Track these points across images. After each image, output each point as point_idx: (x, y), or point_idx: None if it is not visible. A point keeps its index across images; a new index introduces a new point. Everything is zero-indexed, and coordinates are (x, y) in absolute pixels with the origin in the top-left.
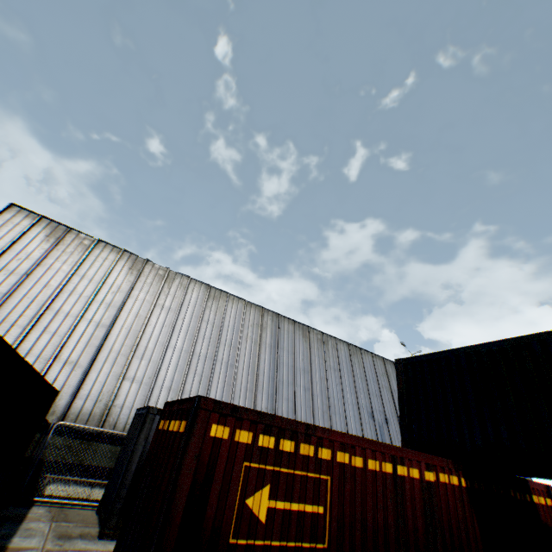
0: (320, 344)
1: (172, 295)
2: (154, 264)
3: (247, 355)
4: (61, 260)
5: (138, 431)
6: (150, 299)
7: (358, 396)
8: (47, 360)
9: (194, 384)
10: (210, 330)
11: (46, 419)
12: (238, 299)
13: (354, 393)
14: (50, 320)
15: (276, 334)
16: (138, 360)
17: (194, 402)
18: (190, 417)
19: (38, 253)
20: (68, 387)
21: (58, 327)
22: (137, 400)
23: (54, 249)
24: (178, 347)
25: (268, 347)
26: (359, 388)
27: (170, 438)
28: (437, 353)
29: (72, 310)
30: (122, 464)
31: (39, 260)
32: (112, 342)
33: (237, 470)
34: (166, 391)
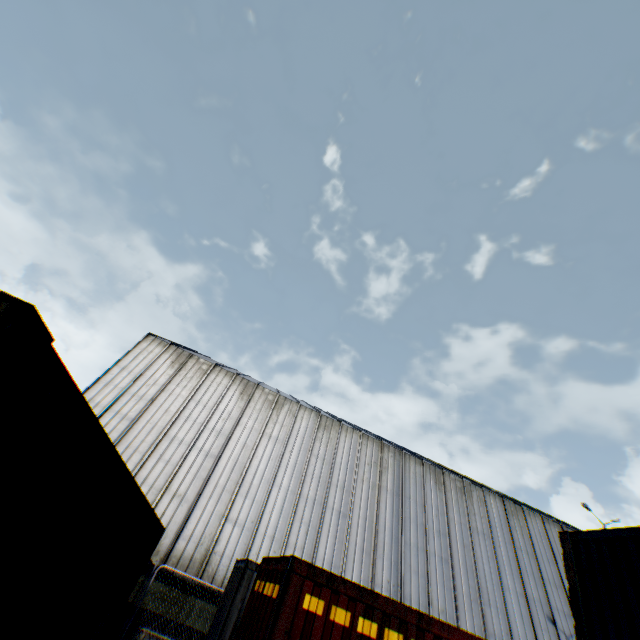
0: (460, 495)
1: (280, 423)
2: (264, 388)
3: (364, 503)
4: (181, 385)
5: (235, 589)
6: (258, 427)
7: (524, 581)
8: (158, 490)
9: (300, 535)
10: (319, 467)
11: (150, 559)
12: (352, 430)
13: (518, 576)
14: (165, 447)
15: (399, 476)
16: (242, 499)
17: (288, 562)
18: (282, 580)
19: (163, 378)
20: (173, 523)
21: (171, 455)
22: (238, 548)
23: (177, 375)
24: (284, 485)
25: (390, 493)
26: (524, 568)
27: (263, 603)
28: (620, 529)
29: (185, 437)
30: (216, 628)
31: (163, 385)
32: (218, 475)
33: None
34: (268, 540)
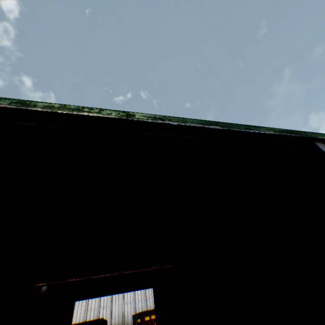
0: None
1: None
2: None
3: None
4: None
5: (134, 323)
6: None
7: None
8: (97, 309)
9: (149, 293)
10: None
11: None
12: None
13: None
14: None
15: None
16: (126, 293)
17: (140, 313)
18: (140, 317)
19: None
20: (108, 316)
21: None
22: (132, 310)
23: None
24: None
25: None
26: None
27: (139, 323)
28: None
29: None
30: None
31: None
32: None
33: (154, 324)
34: (140, 301)
